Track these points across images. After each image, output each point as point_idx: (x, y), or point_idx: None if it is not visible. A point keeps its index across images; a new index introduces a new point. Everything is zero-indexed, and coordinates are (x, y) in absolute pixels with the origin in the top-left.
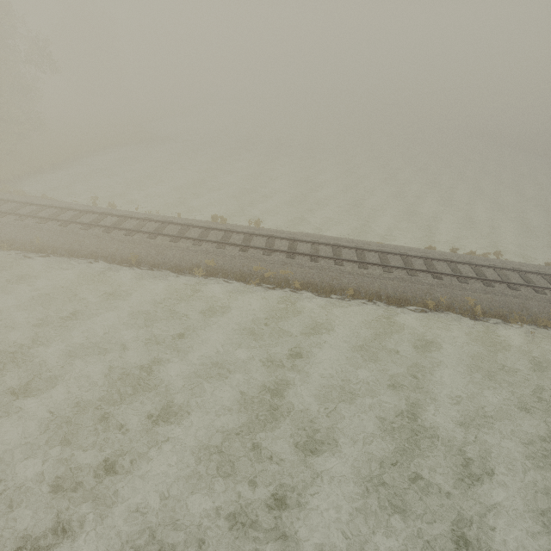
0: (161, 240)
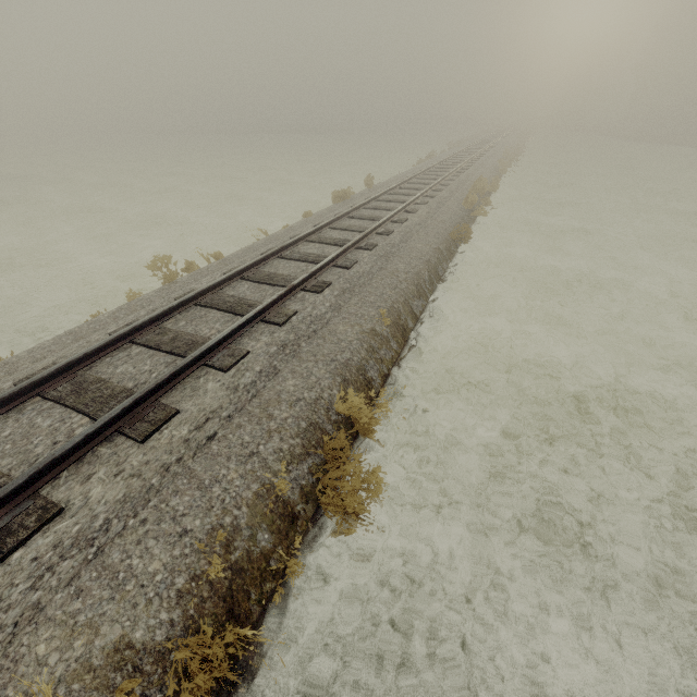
0: (411, 217)
